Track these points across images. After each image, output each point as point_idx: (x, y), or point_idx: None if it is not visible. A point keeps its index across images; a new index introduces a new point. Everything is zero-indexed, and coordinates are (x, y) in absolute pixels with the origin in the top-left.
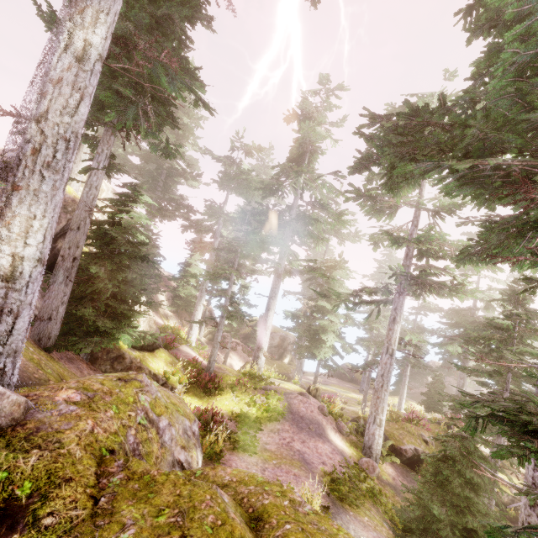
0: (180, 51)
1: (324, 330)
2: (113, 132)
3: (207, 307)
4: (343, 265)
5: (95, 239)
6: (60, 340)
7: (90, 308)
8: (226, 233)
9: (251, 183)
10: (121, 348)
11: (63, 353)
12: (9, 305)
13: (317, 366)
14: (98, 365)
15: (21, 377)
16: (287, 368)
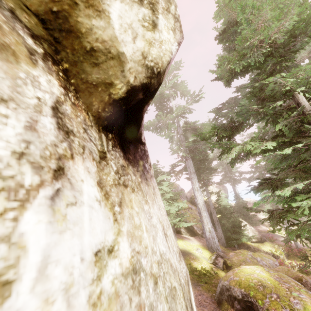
0: (206, 157)
1: None
2: (206, 187)
3: None
4: None
5: (218, 212)
6: (227, 243)
7: (229, 233)
8: None
9: None
10: (247, 243)
11: (230, 248)
12: (212, 236)
13: None
14: None
15: (222, 252)
16: None
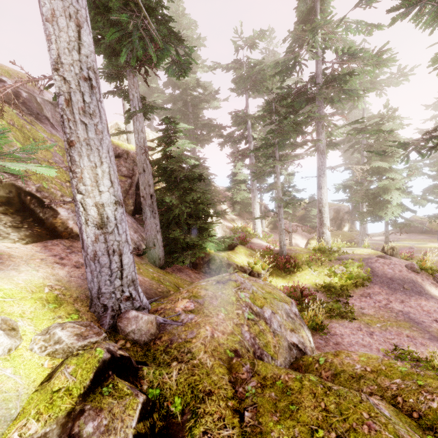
0: None
1: (386, 191)
2: (132, 73)
3: (261, 203)
4: (392, 114)
5: (159, 175)
6: (167, 258)
7: (177, 230)
8: (256, 135)
9: (265, 74)
10: (210, 253)
11: (173, 266)
12: (112, 247)
13: (385, 227)
14: (199, 269)
15: (149, 295)
16: (349, 235)
